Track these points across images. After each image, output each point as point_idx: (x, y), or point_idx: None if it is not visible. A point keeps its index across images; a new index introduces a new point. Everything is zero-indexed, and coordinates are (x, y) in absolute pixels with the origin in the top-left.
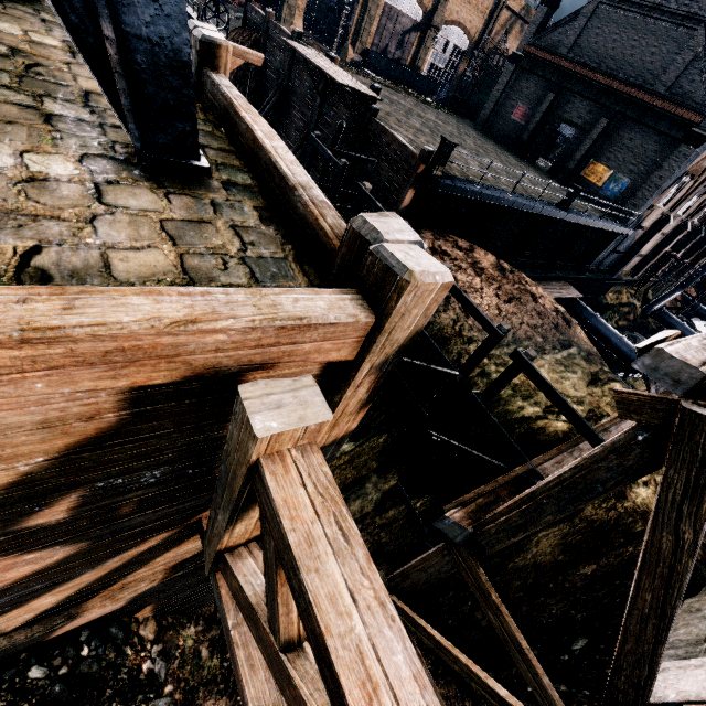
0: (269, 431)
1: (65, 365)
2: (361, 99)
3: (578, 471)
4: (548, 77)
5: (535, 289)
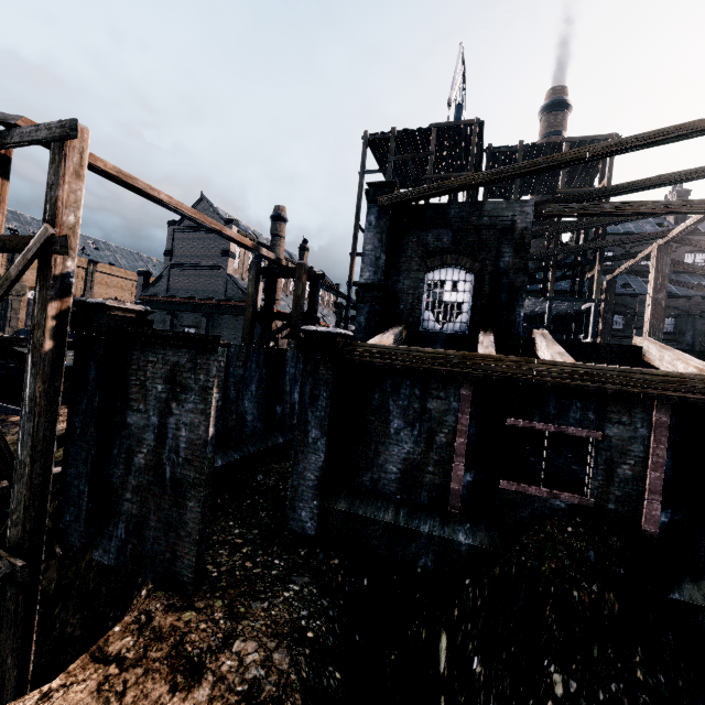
0: None
1: None
2: None
3: None
4: (163, 308)
5: None
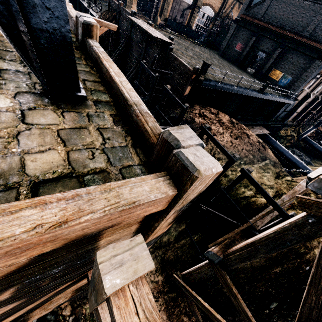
0: (114, 288)
1: None
2: (164, 43)
3: (277, 234)
4: (252, 29)
5: (248, 132)
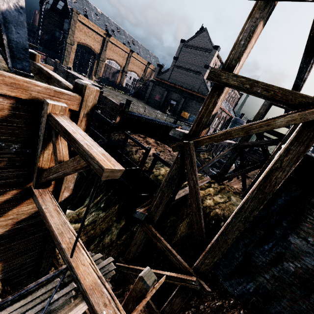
0: (52, 103)
1: (1, 83)
2: None
3: (169, 174)
4: (164, 87)
5: (170, 149)
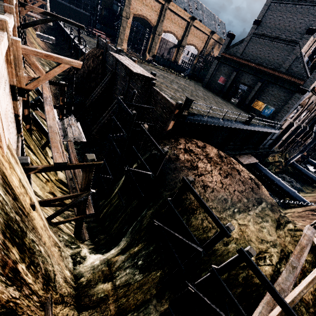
0: None
1: None
2: (147, 78)
3: None
4: (233, 65)
5: (238, 166)
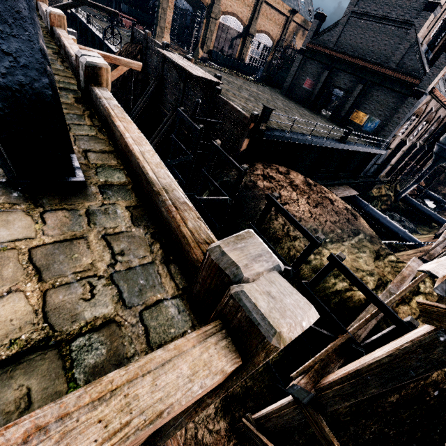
0: None
1: None
2: (209, 83)
3: (393, 358)
4: (323, 61)
5: (331, 195)
